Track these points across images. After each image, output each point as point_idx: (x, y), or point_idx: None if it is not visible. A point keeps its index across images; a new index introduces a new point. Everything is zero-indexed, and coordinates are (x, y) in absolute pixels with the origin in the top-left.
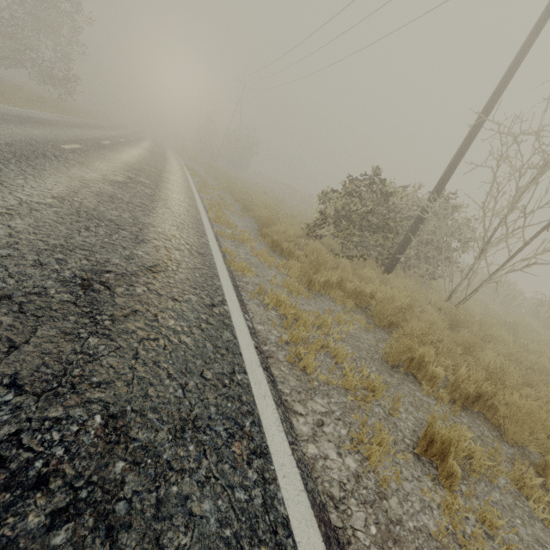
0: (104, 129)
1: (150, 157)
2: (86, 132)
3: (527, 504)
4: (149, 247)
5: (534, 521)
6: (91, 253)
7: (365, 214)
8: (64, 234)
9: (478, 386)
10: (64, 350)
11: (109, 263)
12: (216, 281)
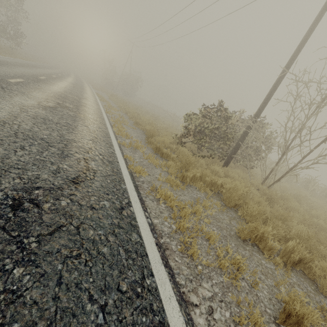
0: (41, 68)
1: (73, 88)
2: (28, 70)
3: None
4: (72, 160)
5: None
6: (24, 171)
7: (213, 129)
8: (1, 154)
9: (300, 253)
10: None
11: (39, 179)
12: (123, 185)
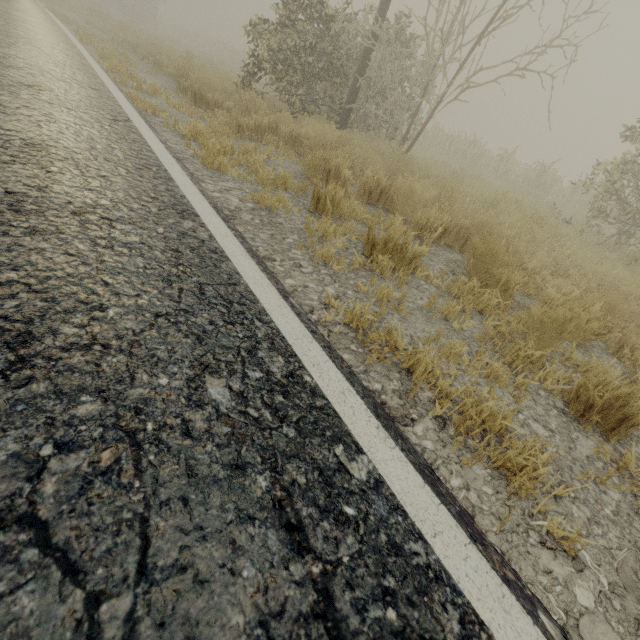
0: None
1: None
2: None
3: None
4: (23, 72)
5: None
6: None
7: (303, 51)
8: None
9: (381, 184)
10: None
11: None
12: (119, 109)
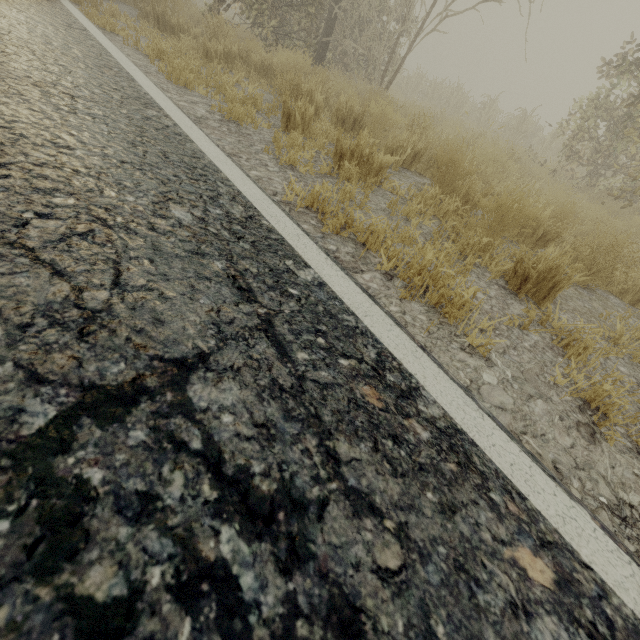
0: None
1: None
2: None
3: None
4: None
5: None
6: None
7: None
8: None
9: (354, 111)
10: None
11: None
12: (74, 19)
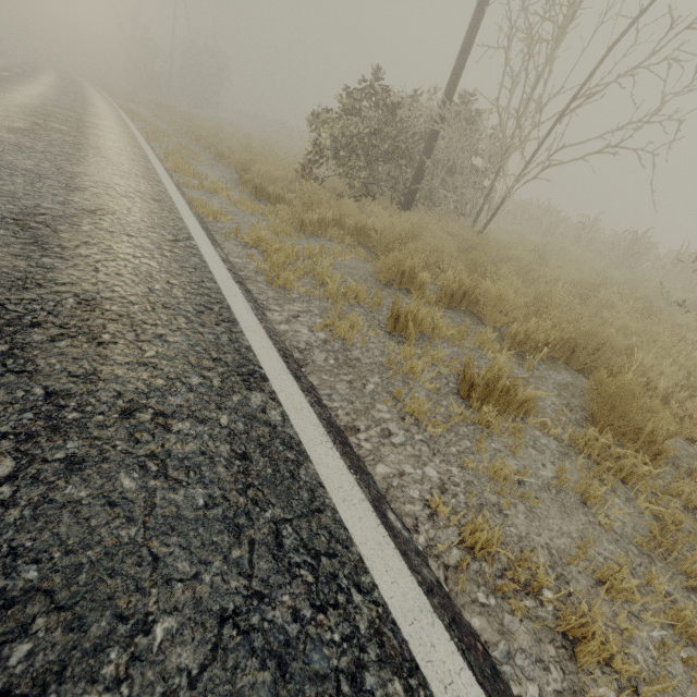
0: None
1: (60, 97)
2: None
3: (480, 353)
4: (88, 194)
5: (482, 359)
6: (14, 199)
7: (367, 137)
8: None
9: (464, 285)
10: (20, 265)
11: (41, 207)
12: (180, 223)
